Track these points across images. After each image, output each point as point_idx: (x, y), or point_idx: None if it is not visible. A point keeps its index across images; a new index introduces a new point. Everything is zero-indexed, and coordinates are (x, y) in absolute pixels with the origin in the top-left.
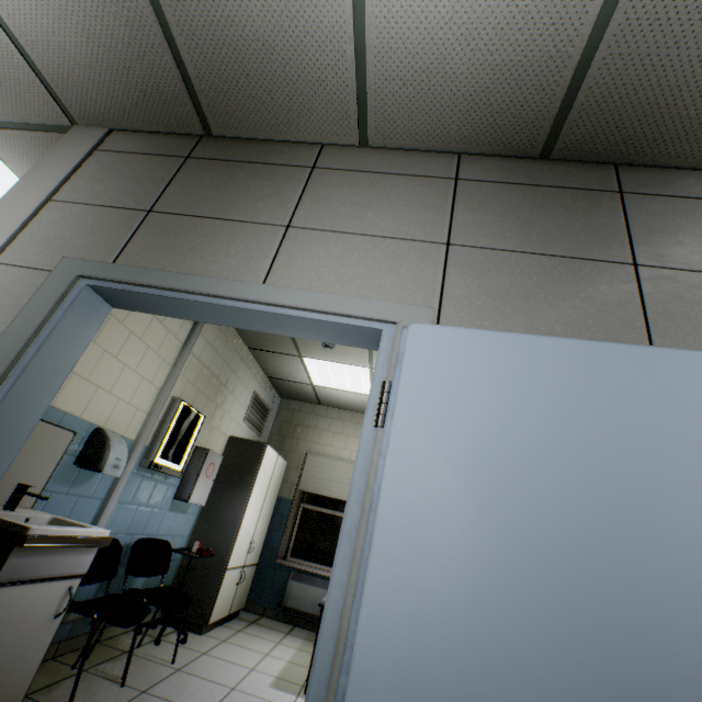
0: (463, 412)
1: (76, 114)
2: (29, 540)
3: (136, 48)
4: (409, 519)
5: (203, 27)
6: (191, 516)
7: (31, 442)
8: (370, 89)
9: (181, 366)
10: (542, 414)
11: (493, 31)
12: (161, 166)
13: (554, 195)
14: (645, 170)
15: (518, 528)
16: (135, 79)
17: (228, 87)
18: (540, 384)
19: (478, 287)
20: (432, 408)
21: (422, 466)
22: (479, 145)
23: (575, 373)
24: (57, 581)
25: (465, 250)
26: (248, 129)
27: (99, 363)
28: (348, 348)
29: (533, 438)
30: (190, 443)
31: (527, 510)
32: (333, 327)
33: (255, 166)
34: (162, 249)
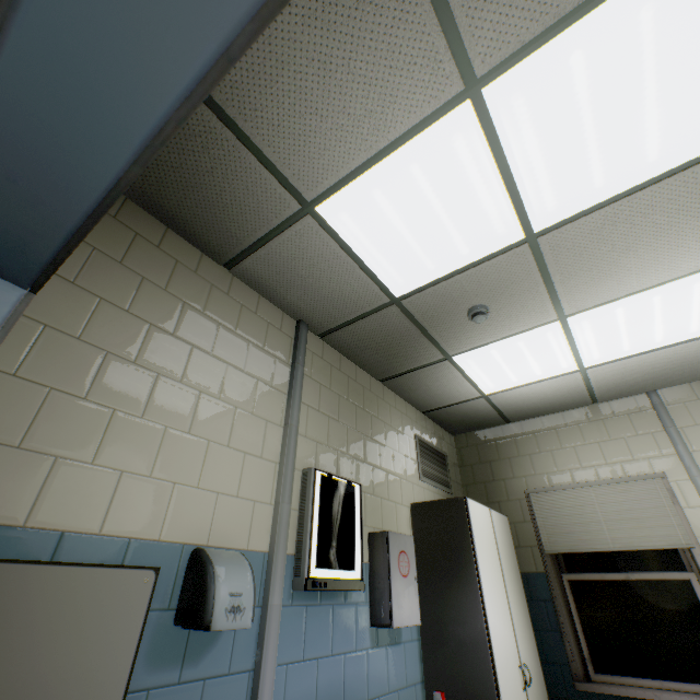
0: None
1: None
2: None
3: None
4: None
5: None
6: (410, 645)
7: (72, 611)
8: None
9: (295, 424)
10: None
11: None
12: None
13: None
14: None
15: None
16: None
17: None
18: None
19: None
20: None
21: None
22: None
23: None
24: None
25: None
26: None
27: (162, 448)
28: (508, 301)
29: None
30: (355, 531)
31: None
32: None
33: None
34: None
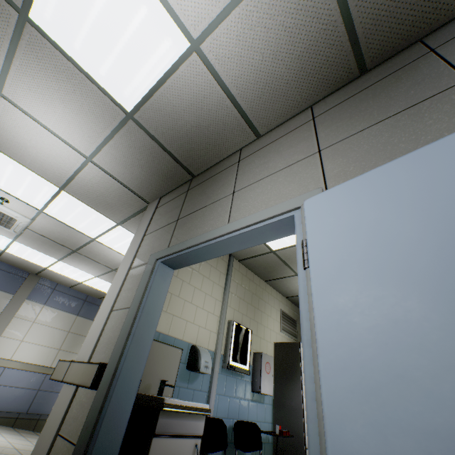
0: (353, 233)
1: (148, 199)
2: (165, 405)
3: (156, 161)
4: (337, 314)
5: (173, 137)
6: (268, 405)
7: (163, 356)
8: (246, 111)
9: (226, 301)
10: (414, 206)
11: (285, 45)
12: (179, 200)
13: (380, 85)
14: (446, 26)
15: (426, 292)
16: (160, 172)
17: (191, 152)
18: (404, 188)
19: (347, 161)
20: (331, 240)
21: (336, 277)
22: (318, 95)
23: (431, 167)
24: (187, 439)
25: (331, 148)
26: (207, 164)
27: (184, 308)
28: None
29: (413, 224)
30: (248, 350)
31: (428, 276)
32: (268, 228)
33: (214, 177)
34: (184, 232)
